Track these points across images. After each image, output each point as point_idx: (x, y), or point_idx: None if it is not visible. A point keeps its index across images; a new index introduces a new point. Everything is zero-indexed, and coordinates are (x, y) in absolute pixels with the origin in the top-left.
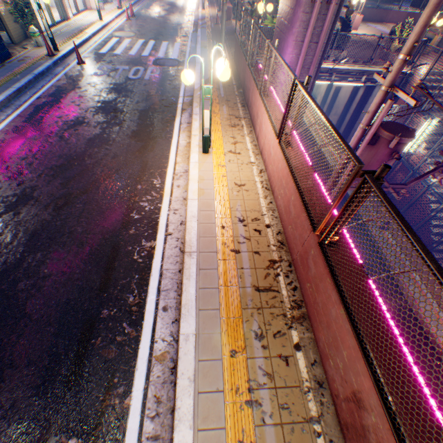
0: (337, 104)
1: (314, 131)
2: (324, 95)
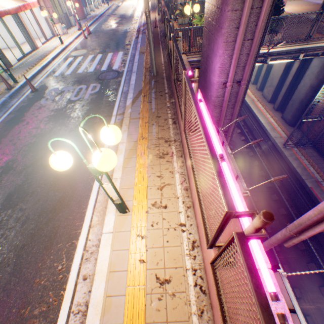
0: (271, 77)
1: (251, 102)
2: (257, 69)
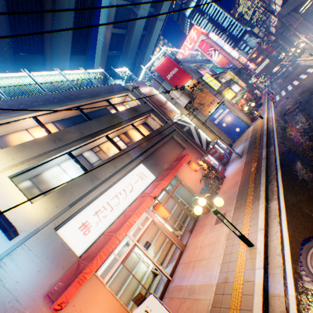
0: None
1: None
2: None
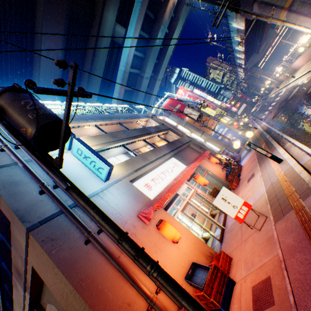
0: None
1: None
2: None
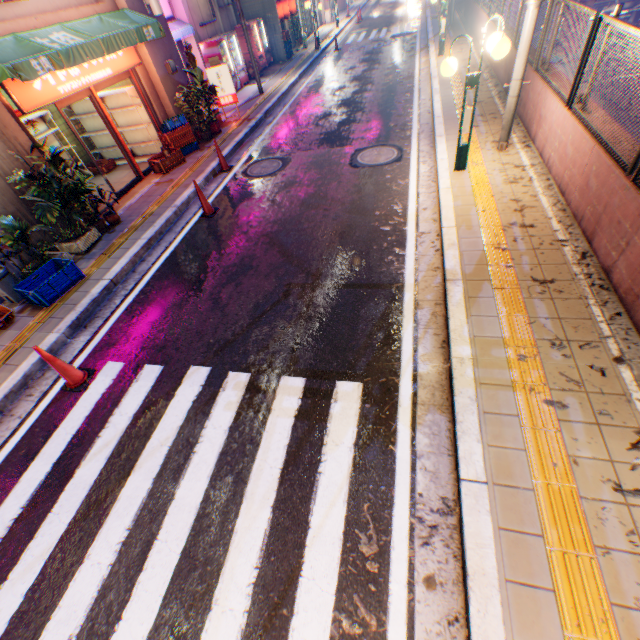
0: None
1: None
2: None
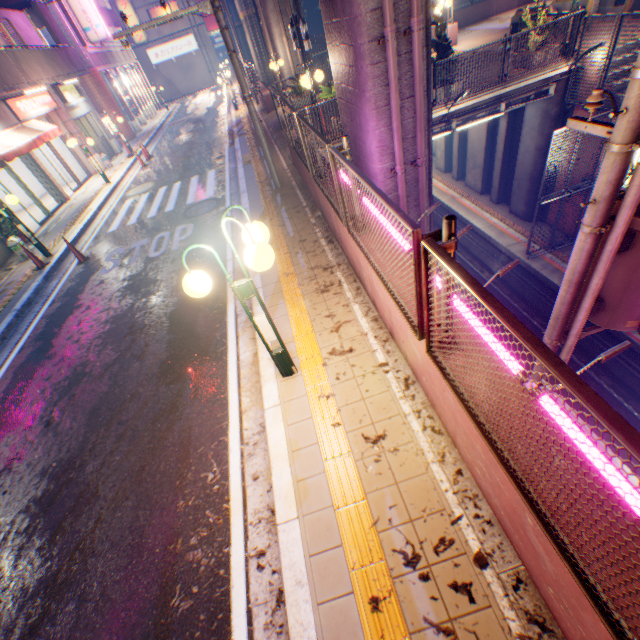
0: (471, 153)
1: (452, 202)
2: (445, 147)
